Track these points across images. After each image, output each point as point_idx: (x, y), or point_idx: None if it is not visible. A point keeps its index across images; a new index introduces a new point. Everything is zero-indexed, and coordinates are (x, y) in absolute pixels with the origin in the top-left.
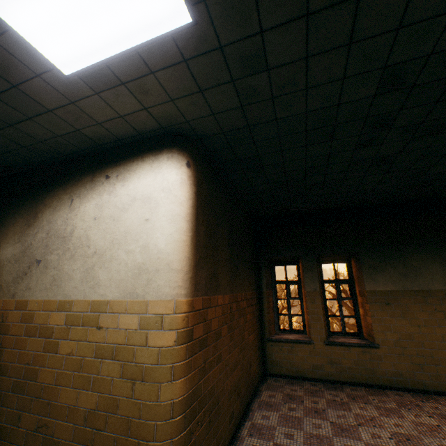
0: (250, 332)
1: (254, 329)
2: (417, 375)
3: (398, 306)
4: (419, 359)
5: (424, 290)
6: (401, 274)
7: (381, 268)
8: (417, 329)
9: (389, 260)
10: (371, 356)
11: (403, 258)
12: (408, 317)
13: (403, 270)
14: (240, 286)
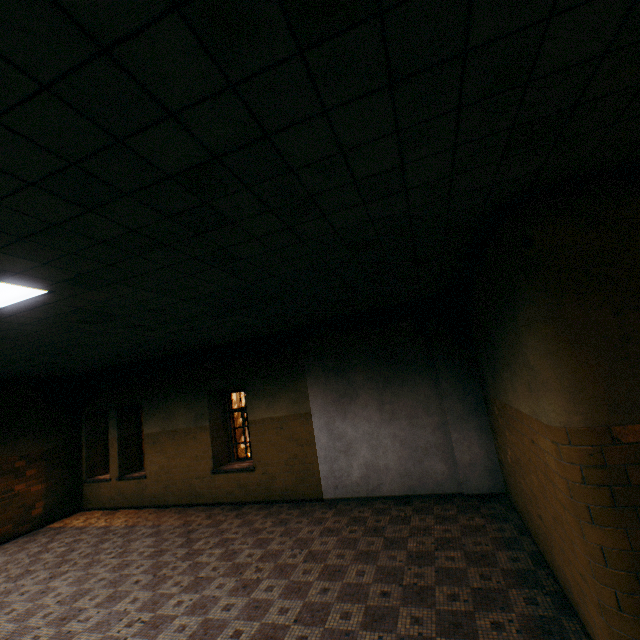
0: (38, 482)
1: (56, 477)
2: (165, 495)
3: (160, 444)
4: (167, 483)
5: (175, 429)
6: (164, 418)
7: (154, 414)
8: (168, 461)
9: (158, 407)
10: (143, 485)
11: (166, 404)
12: (165, 452)
13: (165, 414)
14: (6, 452)
